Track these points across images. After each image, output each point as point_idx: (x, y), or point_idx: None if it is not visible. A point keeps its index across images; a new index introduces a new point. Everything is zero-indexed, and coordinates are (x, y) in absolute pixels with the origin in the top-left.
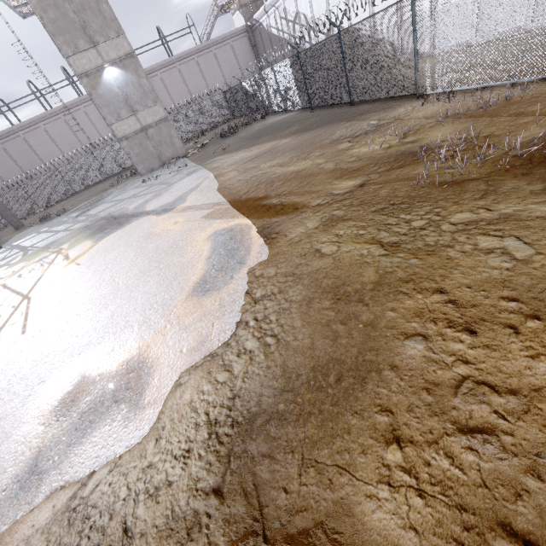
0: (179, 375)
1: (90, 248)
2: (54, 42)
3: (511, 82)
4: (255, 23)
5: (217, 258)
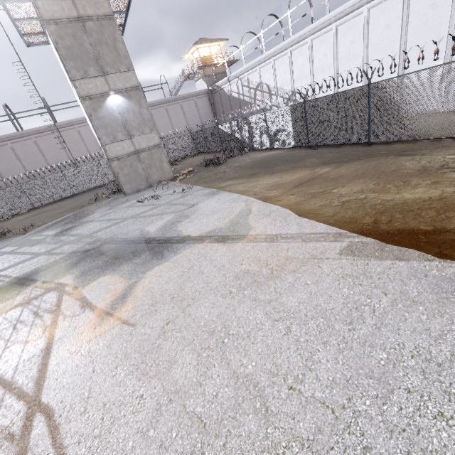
0: None
1: (128, 290)
2: (63, 65)
3: None
4: (216, 88)
5: None
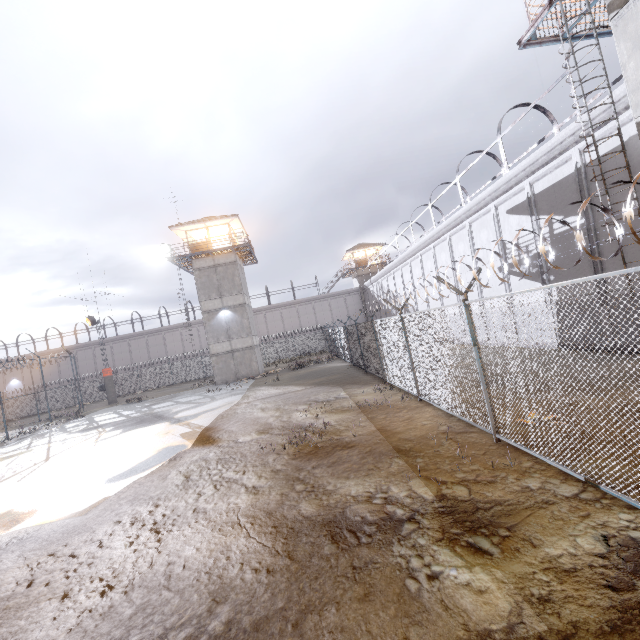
0: (39, 520)
1: (114, 435)
2: (198, 292)
3: (409, 392)
4: (365, 287)
5: (142, 463)
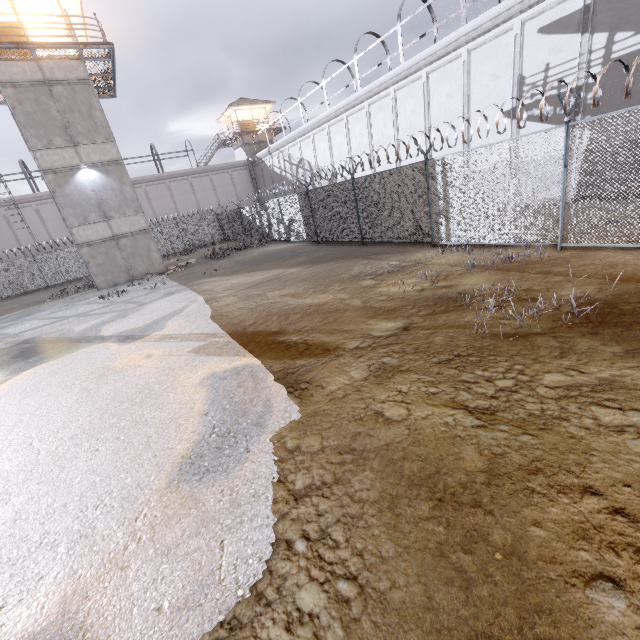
0: None
1: None
2: (21, 132)
3: (524, 244)
4: (257, 160)
5: (218, 414)
